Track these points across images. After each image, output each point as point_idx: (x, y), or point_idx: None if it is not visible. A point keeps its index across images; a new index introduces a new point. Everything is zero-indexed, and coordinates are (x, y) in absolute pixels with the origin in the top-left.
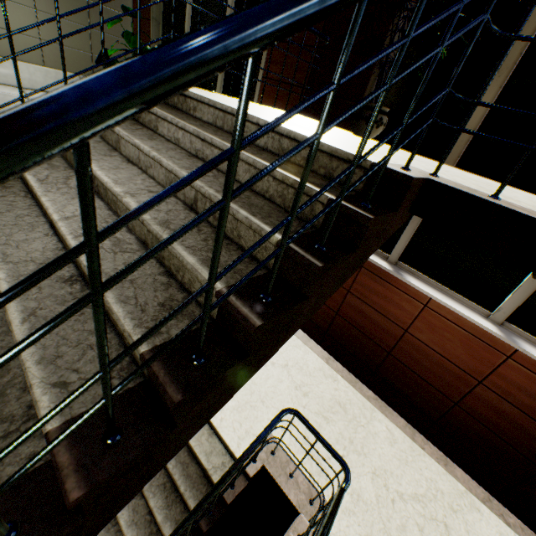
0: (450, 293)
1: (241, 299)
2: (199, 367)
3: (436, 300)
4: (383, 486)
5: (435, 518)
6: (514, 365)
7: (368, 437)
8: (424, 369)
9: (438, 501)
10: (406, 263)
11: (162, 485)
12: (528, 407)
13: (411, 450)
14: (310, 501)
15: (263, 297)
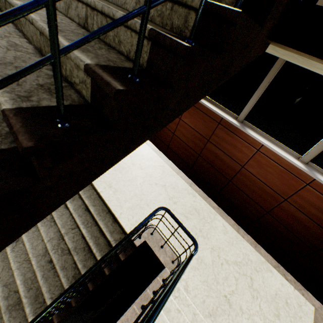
0: (276, 142)
1: (108, 73)
2: (62, 128)
3: (266, 146)
4: (217, 256)
5: (245, 274)
6: (310, 189)
7: (211, 229)
8: (250, 191)
9: (248, 265)
10: (249, 121)
11: (82, 248)
12: (313, 215)
13: (236, 237)
14: (172, 261)
15: (130, 76)
